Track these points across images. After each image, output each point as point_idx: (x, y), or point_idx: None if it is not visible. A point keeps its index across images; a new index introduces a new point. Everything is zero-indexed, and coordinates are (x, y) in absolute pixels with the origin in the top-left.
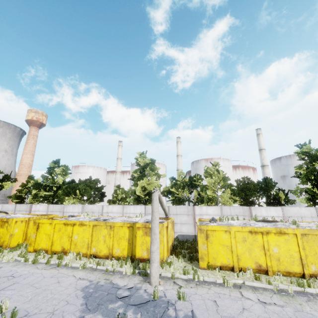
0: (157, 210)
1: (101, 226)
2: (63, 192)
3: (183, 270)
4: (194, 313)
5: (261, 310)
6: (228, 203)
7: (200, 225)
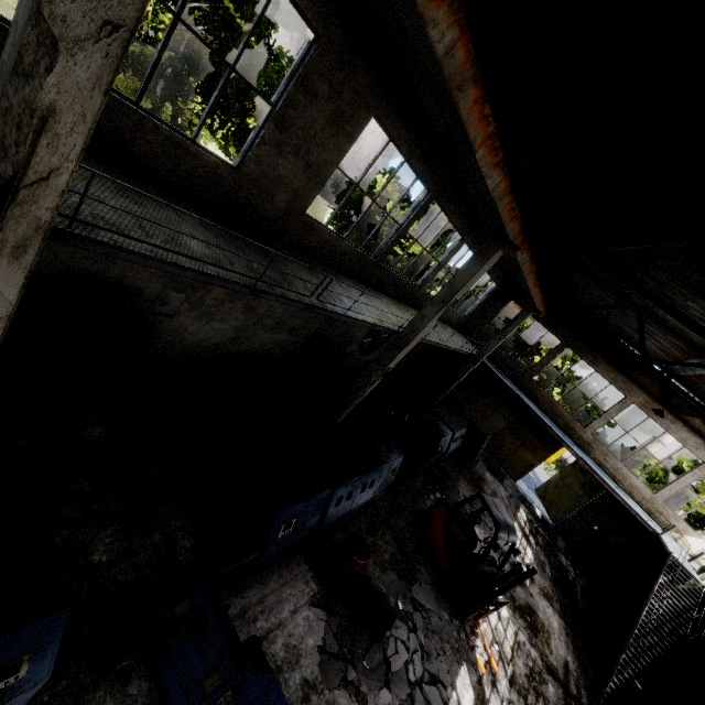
0: None
1: None
2: (562, 390)
3: None
4: None
5: None
6: None
7: None
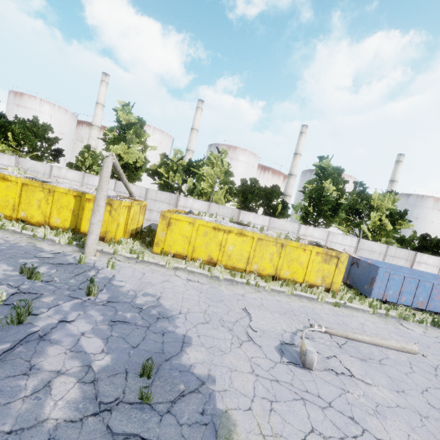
0: (107, 180)
1: (35, 187)
2: None
3: (130, 250)
4: (115, 276)
5: (182, 284)
6: (221, 202)
7: (165, 211)
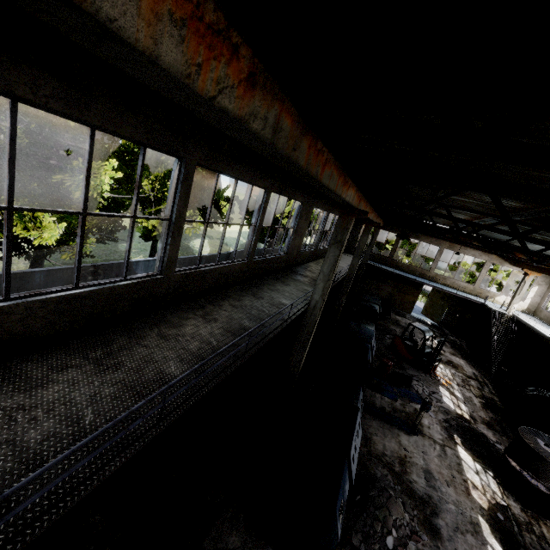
0: None
1: None
2: (403, 251)
3: None
4: None
5: None
6: None
7: None
